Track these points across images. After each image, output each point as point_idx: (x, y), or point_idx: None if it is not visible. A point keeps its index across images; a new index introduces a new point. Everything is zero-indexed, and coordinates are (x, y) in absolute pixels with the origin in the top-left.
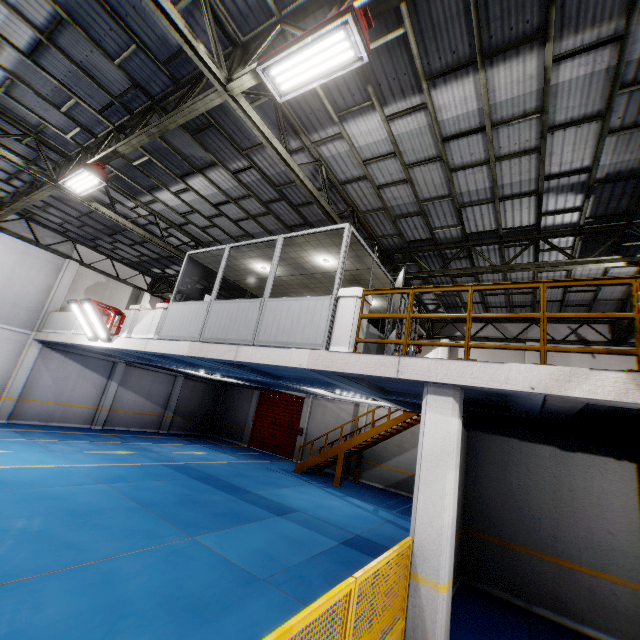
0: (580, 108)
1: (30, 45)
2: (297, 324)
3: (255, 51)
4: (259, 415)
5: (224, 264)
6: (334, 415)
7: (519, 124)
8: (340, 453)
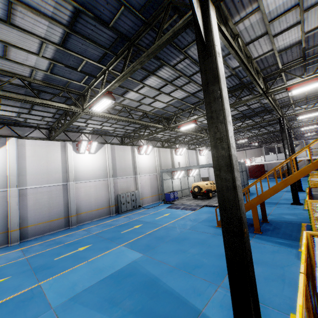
0: None
1: (258, 133)
2: (299, 154)
3: (296, 130)
4: (250, 171)
5: (276, 148)
6: (274, 165)
7: None
8: (285, 172)
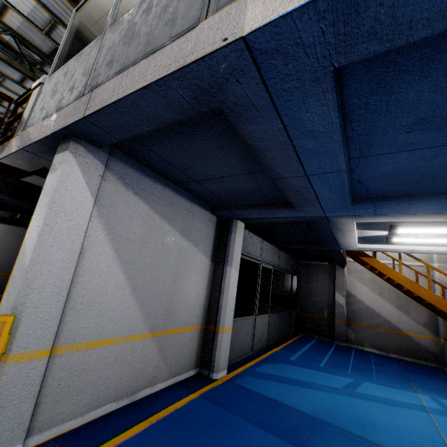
0: (16, 74)
1: None
2: None
3: None
4: None
5: None
6: None
7: (8, 81)
8: None
